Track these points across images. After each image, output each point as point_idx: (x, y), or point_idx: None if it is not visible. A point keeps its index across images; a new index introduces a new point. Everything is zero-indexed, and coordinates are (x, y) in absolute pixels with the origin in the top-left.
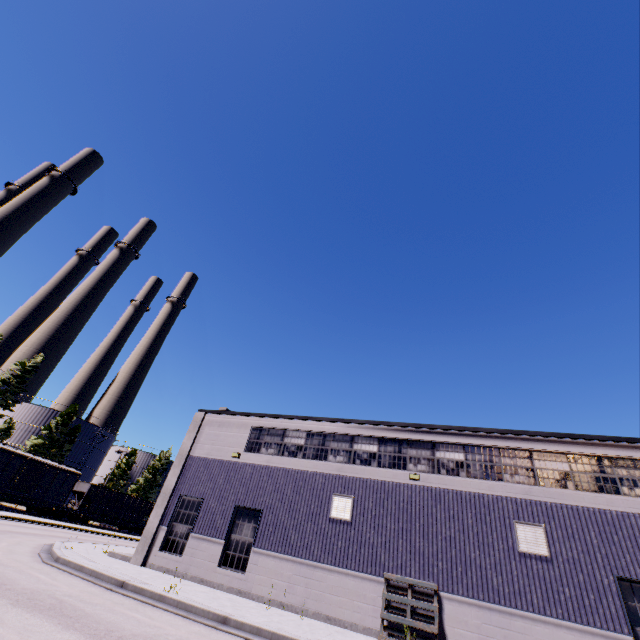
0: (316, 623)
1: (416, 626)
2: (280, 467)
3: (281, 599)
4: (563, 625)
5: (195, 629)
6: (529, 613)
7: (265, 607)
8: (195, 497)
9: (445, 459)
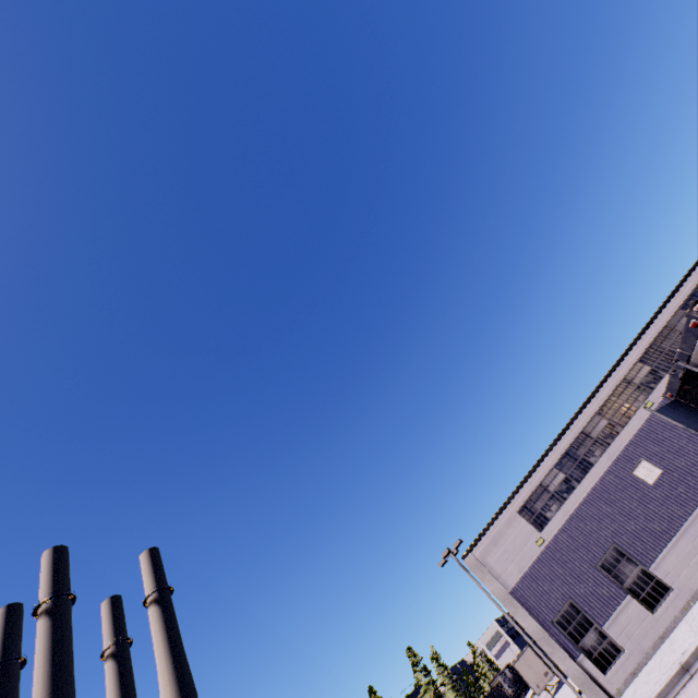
0: None
1: None
2: (578, 506)
3: None
4: None
5: None
6: None
7: None
8: (562, 607)
9: (643, 379)
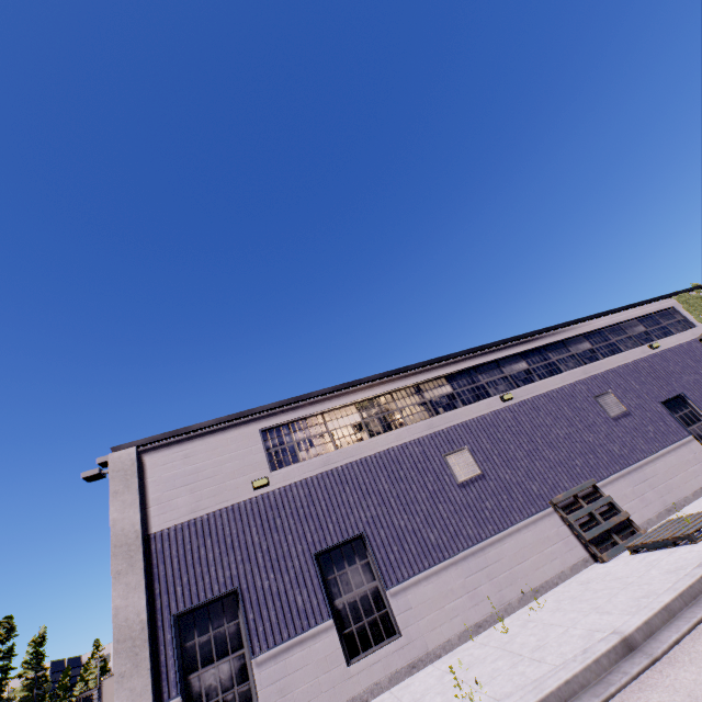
0: (550, 600)
1: (615, 523)
2: (351, 462)
3: (474, 621)
4: (665, 453)
5: (700, 675)
6: (647, 458)
7: (484, 641)
8: (215, 597)
9: (514, 372)
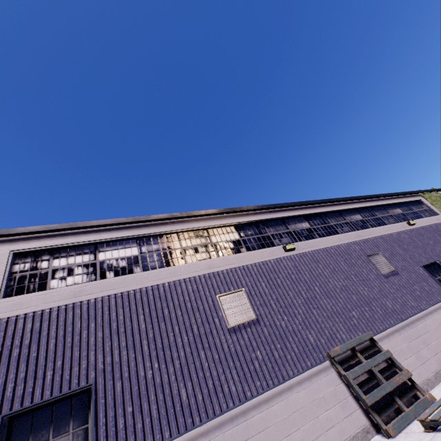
0: None
1: (397, 384)
2: (108, 295)
3: None
4: (432, 310)
5: None
6: (418, 314)
7: None
8: None
9: (298, 229)
